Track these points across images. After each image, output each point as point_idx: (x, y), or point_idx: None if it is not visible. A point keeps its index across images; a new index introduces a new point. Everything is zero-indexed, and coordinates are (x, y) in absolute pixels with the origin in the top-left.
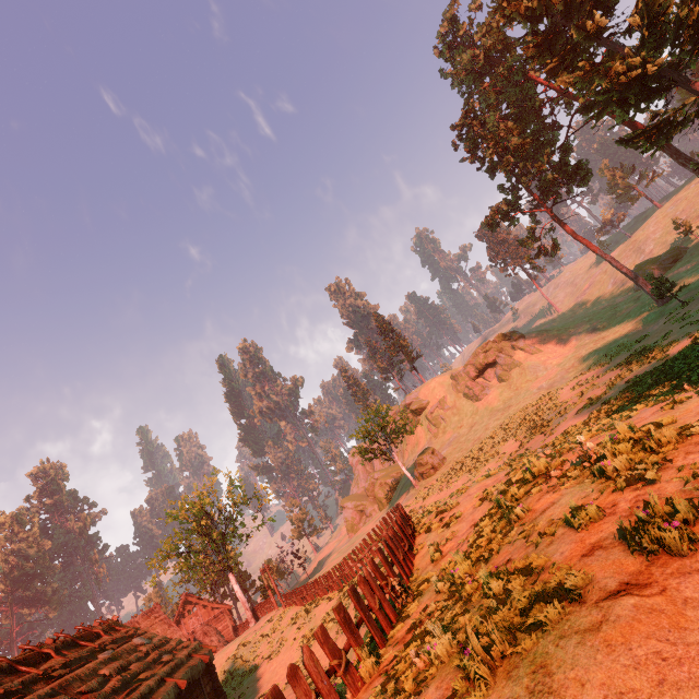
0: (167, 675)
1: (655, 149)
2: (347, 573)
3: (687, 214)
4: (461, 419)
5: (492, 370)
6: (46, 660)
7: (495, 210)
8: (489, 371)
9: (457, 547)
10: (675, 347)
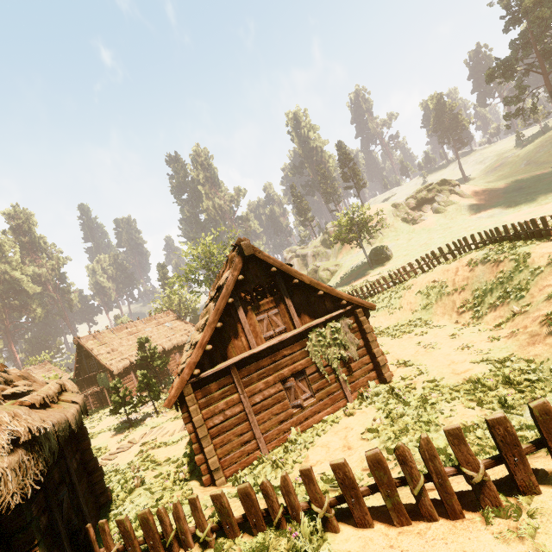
0: None
1: None
2: (377, 289)
3: None
4: (398, 235)
5: (428, 205)
6: None
7: (504, 61)
8: (427, 206)
9: None
10: None
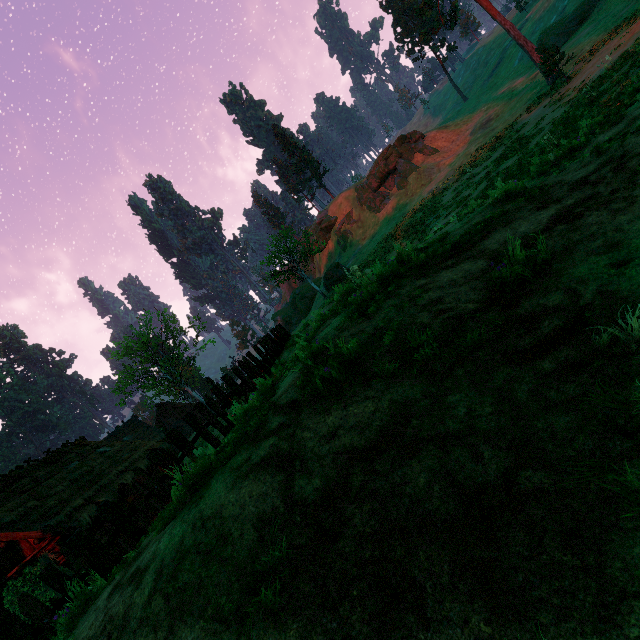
0: (126, 468)
1: None
2: None
3: None
4: (365, 232)
5: (392, 178)
6: (18, 480)
7: None
8: (390, 180)
9: None
10: (537, 137)
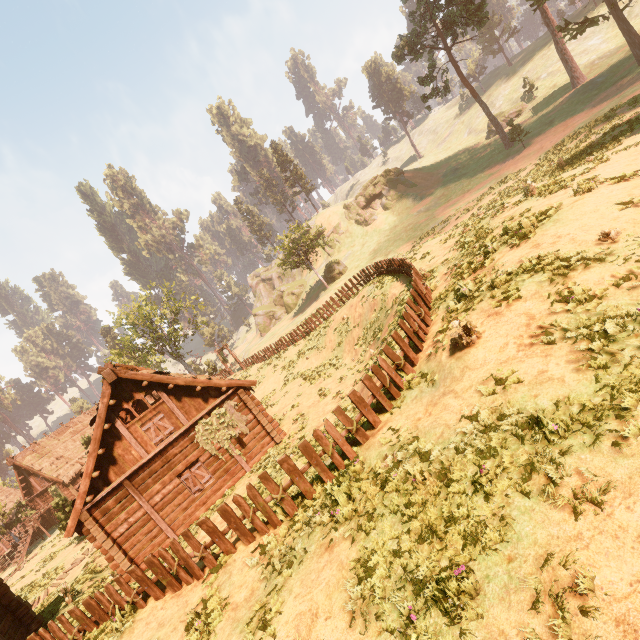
0: None
1: (539, 4)
2: (311, 327)
3: (531, 75)
4: (353, 241)
5: (378, 201)
6: None
7: (406, 40)
8: (376, 202)
9: (444, 256)
10: (524, 172)
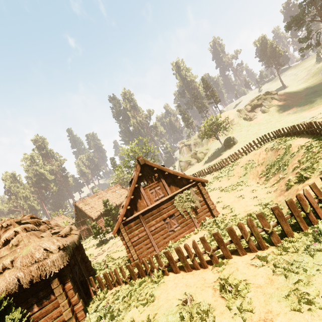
0: None
1: None
2: (222, 165)
3: None
4: (241, 128)
5: (259, 108)
6: None
7: (295, 18)
8: (258, 109)
9: None
10: None
